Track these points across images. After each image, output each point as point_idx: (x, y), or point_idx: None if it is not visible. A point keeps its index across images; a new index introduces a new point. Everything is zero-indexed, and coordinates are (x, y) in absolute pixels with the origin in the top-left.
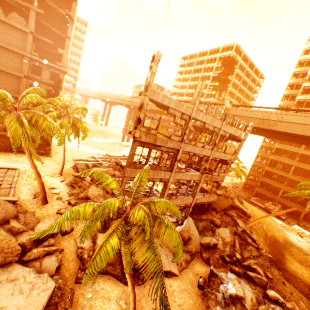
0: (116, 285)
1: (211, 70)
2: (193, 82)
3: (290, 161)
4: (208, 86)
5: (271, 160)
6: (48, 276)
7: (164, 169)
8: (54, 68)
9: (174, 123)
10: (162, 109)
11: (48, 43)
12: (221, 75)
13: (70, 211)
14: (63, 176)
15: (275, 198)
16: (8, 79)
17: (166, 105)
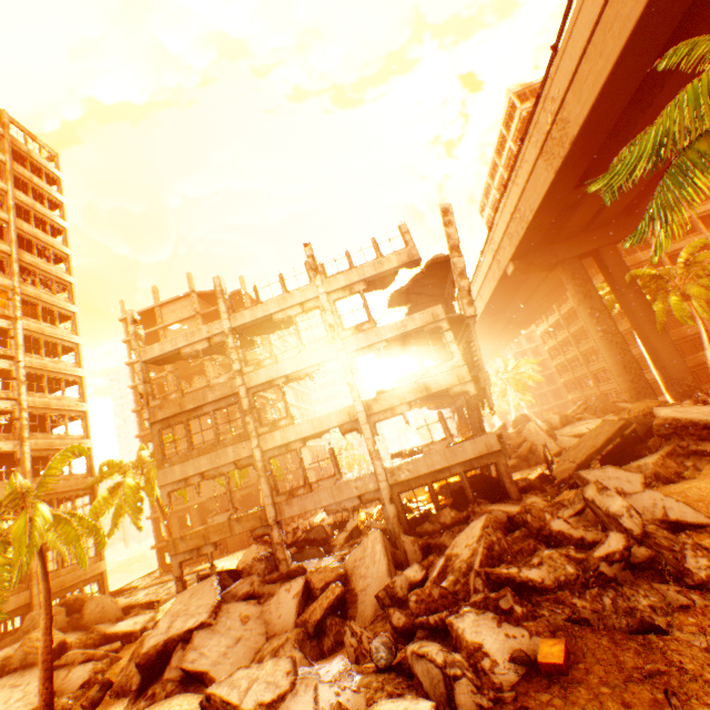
0: None
1: None
2: None
3: None
4: None
5: None
6: None
7: (233, 441)
8: None
9: None
10: None
11: None
12: None
13: None
14: None
15: None
16: None
17: (175, 351)
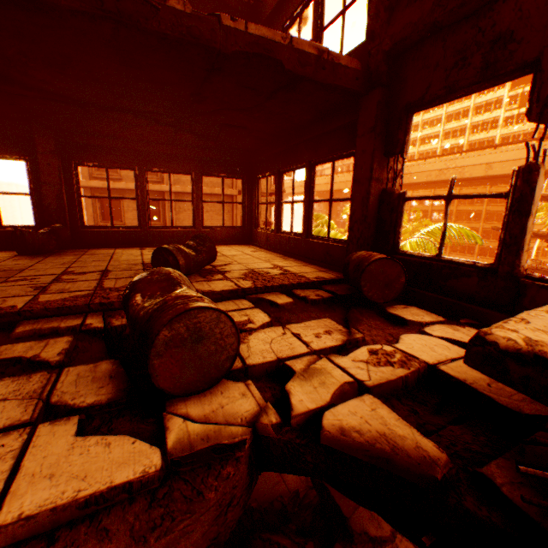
0: None
1: None
2: (458, 104)
3: None
4: (504, 101)
5: None
6: None
7: None
8: None
9: None
10: None
11: None
12: None
13: None
14: None
15: None
16: (215, 205)
17: None
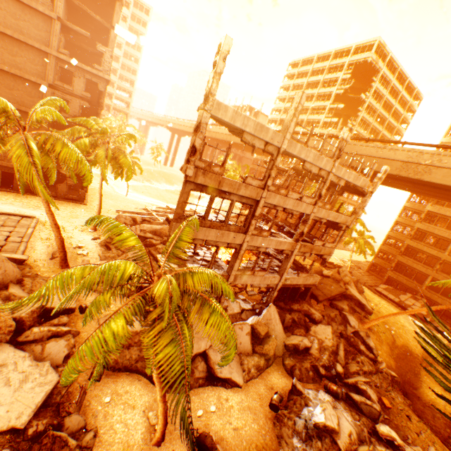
0: (147, 389)
1: (335, 85)
2: (305, 102)
3: (449, 232)
4: (326, 110)
5: (418, 230)
6: (49, 366)
7: (234, 229)
8: (92, 73)
9: (265, 163)
10: (238, 137)
11: (83, 35)
12: (349, 93)
13: (62, 276)
14: (98, 232)
15: (418, 289)
16: (27, 88)
17: (239, 128)
